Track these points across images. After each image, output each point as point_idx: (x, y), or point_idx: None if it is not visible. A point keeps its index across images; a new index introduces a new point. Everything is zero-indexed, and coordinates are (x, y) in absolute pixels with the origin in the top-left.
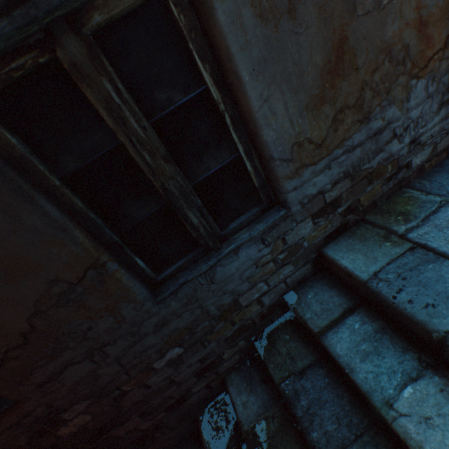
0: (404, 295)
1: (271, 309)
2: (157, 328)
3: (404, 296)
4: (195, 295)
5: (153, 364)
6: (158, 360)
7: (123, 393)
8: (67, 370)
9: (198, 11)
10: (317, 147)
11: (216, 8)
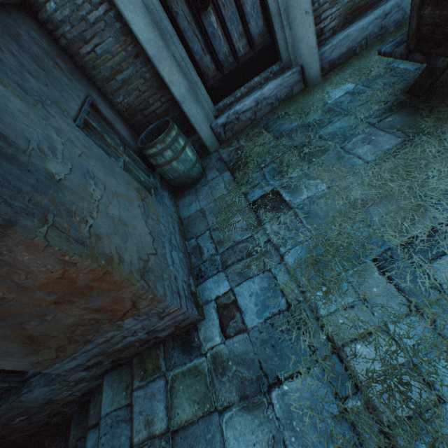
0: (104, 438)
1: (86, 393)
2: None
3: (104, 439)
4: (14, 406)
5: (10, 423)
6: (12, 422)
7: None
8: None
9: None
10: (55, 358)
11: None
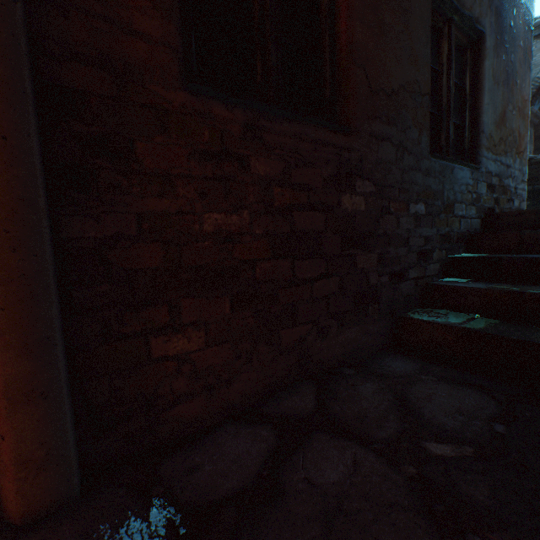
0: None
1: (461, 238)
2: (425, 173)
3: None
4: (444, 172)
5: (410, 204)
6: (413, 204)
7: (387, 210)
8: (385, 142)
9: (476, 60)
10: (493, 146)
11: (486, 61)
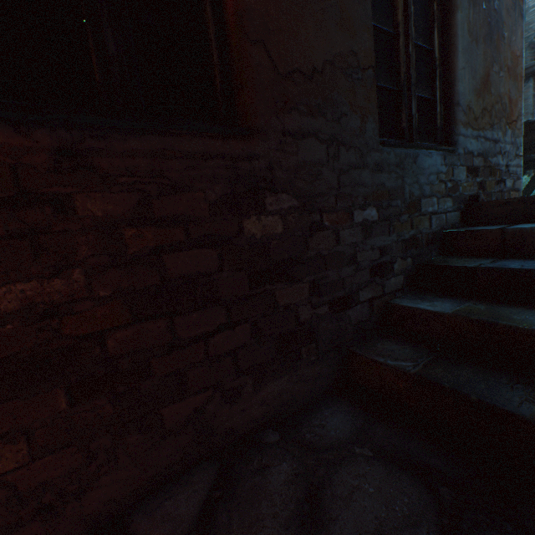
0: None
1: (433, 239)
2: (374, 169)
3: None
4: (403, 163)
5: (354, 211)
6: (358, 210)
7: (320, 225)
8: (309, 139)
9: (446, 13)
10: (474, 120)
11: (458, 13)
